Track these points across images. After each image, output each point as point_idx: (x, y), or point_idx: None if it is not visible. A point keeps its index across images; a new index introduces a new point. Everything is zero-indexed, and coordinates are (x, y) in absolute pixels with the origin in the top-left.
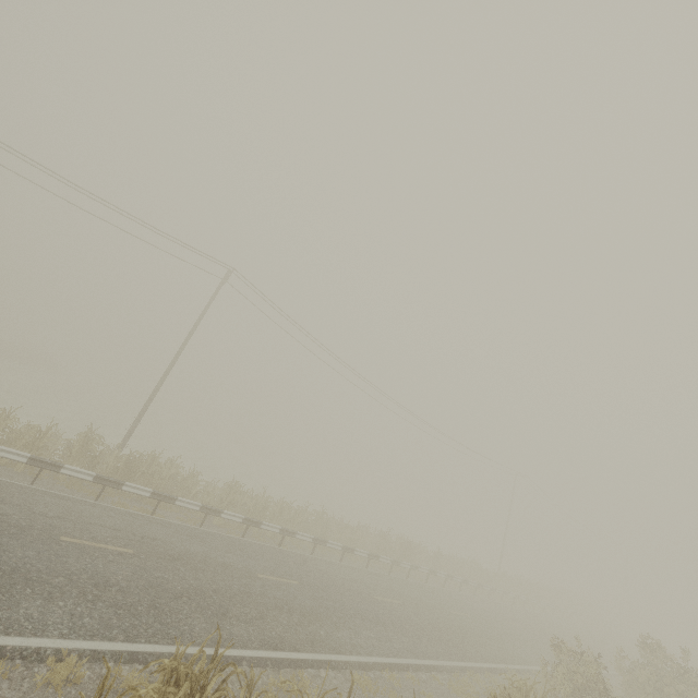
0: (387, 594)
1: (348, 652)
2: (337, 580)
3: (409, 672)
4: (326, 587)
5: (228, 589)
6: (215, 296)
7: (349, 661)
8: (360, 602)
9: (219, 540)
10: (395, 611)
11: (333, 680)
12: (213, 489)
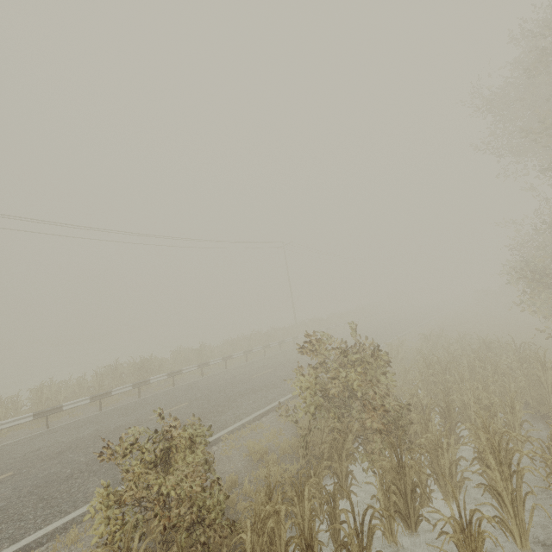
0: None
1: None
2: None
3: None
4: None
5: None
6: None
7: None
8: None
9: None
10: None
11: None
12: None
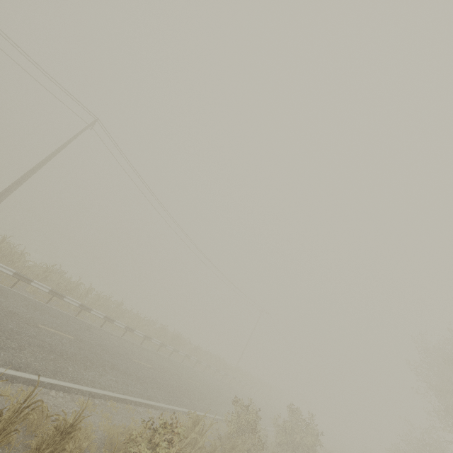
0: (145, 361)
1: (85, 384)
2: (109, 344)
3: (131, 405)
4: (96, 345)
5: (1, 326)
6: (79, 134)
7: (82, 389)
8: (119, 359)
9: (21, 298)
10: (144, 370)
11: (59, 398)
12: (33, 265)
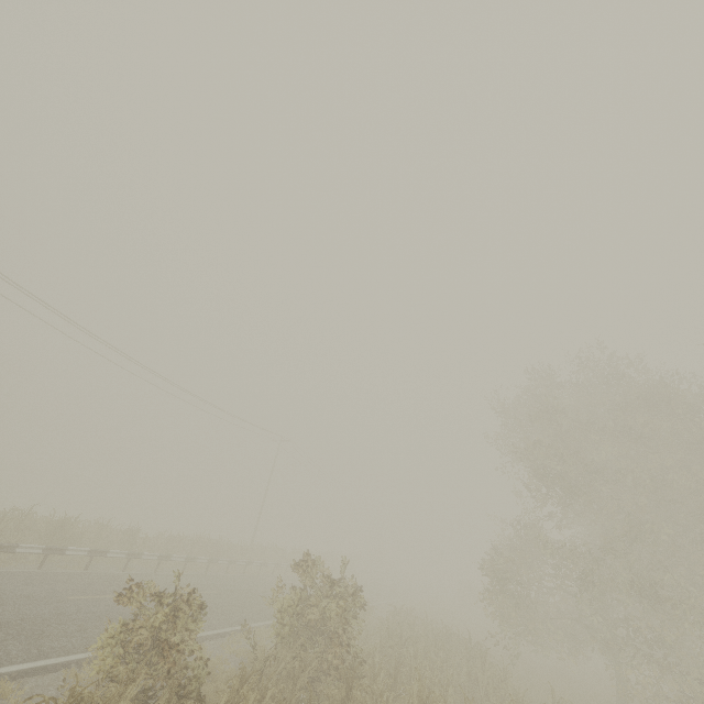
0: None
1: None
2: None
3: None
4: None
5: None
6: None
7: None
8: None
9: None
10: None
11: None
12: None
